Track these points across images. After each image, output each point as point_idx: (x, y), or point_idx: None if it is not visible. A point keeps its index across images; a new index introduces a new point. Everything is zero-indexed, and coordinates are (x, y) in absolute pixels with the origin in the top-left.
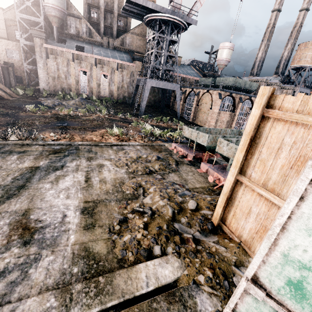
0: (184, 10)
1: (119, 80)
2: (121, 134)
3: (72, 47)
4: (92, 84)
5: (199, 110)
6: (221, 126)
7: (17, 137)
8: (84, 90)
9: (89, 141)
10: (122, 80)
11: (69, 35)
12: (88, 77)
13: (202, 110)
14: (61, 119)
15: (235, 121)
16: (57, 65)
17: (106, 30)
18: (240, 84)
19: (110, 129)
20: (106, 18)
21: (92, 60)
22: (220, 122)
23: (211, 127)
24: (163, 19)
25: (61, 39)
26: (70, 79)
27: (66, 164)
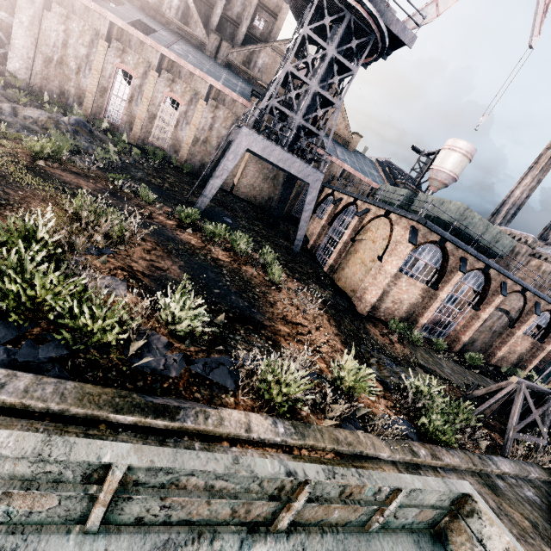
0: None
1: (204, 125)
2: None
3: (127, 17)
4: (139, 108)
5: (353, 252)
6: (392, 312)
7: None
8: (114, 114)
9: None
10: (210, 126)
11: (138, 1)
12: (133, 89)
13: (358, 255)
14: None
15: (432, 311)
16: (65, 34)
17: (224, 25)
18: (473, 227)
19: None
20: (232, 1)
21: (153, 56)
22: (393, 300)
23: (364, 305)
24: None
25: (118, 1)
26: (88, 77)
27: None
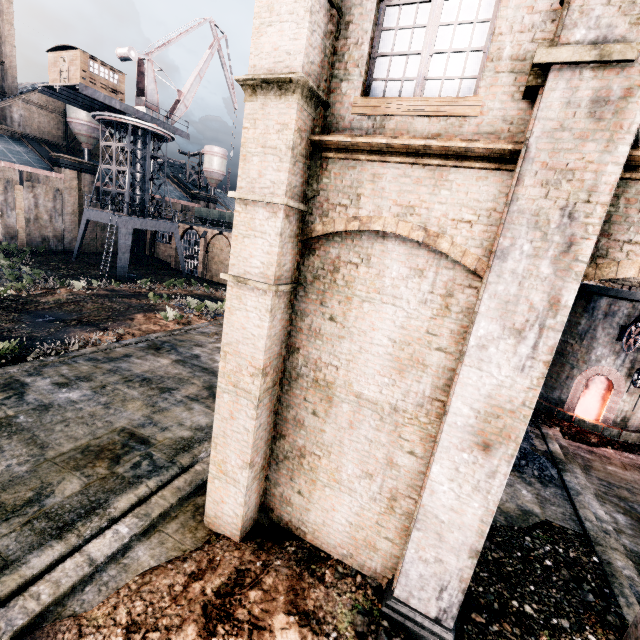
0: (169, 118)
1: (28, 205)
2: (181, 316)
3: None
4: None
5: (212, 259)
6: None
7: (51, 348)
8: None
9: (155, 332)
10: (34, 204)
11: None
12: None
13: (216, 260)
14: (16, 310)
15: None
16: None
17: None
18: None
19: (164, 313)
20: None
21: None
22: None
23: None
24: (137, 125)
25: None
26: None
27: (193, 353)
